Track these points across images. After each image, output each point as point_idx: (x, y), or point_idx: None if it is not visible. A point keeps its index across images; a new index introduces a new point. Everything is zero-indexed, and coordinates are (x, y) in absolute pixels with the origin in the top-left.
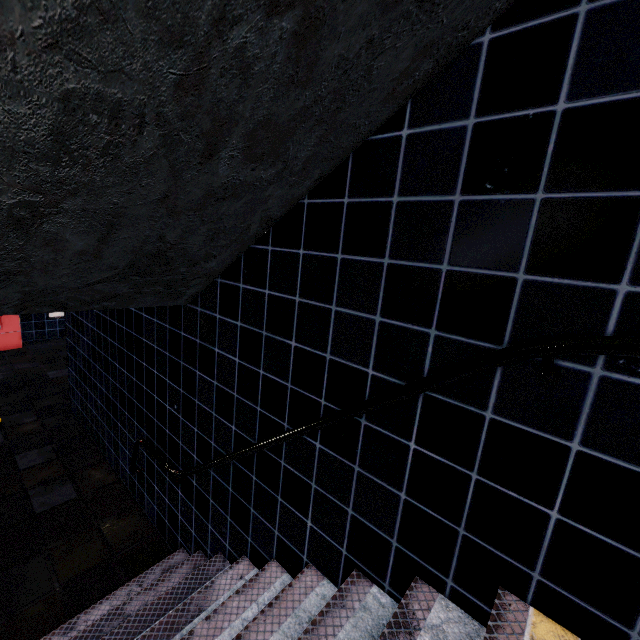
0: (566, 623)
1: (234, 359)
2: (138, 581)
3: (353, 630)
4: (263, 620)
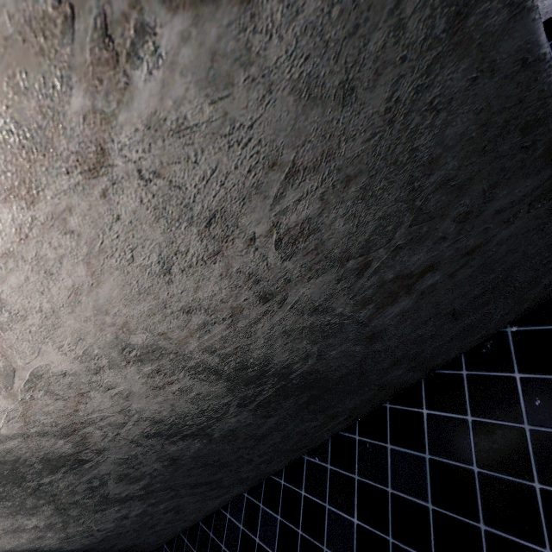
0: None
1: None
2: None
3: None
4: None
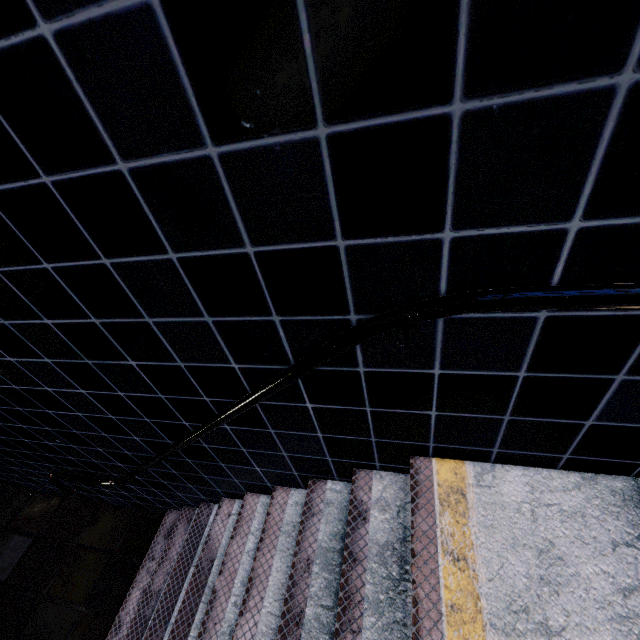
0: (456, 458)
1: (78, 392)
2: (149, 558)
3: (327, 527)
4: (262, 554)
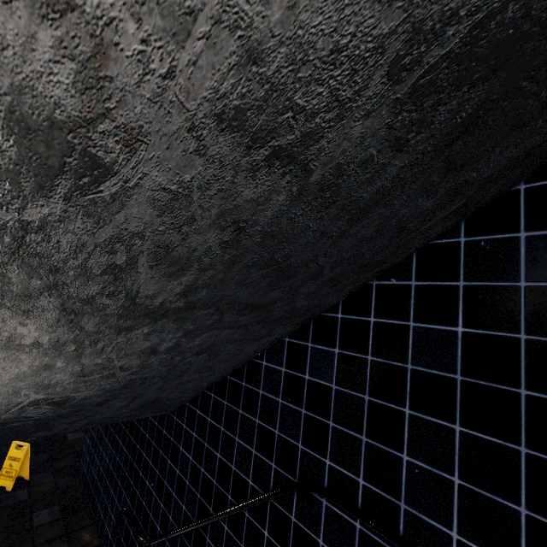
0: None
1: (189, 457)
2: None
3: None
4: None
